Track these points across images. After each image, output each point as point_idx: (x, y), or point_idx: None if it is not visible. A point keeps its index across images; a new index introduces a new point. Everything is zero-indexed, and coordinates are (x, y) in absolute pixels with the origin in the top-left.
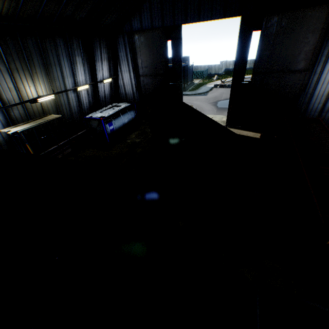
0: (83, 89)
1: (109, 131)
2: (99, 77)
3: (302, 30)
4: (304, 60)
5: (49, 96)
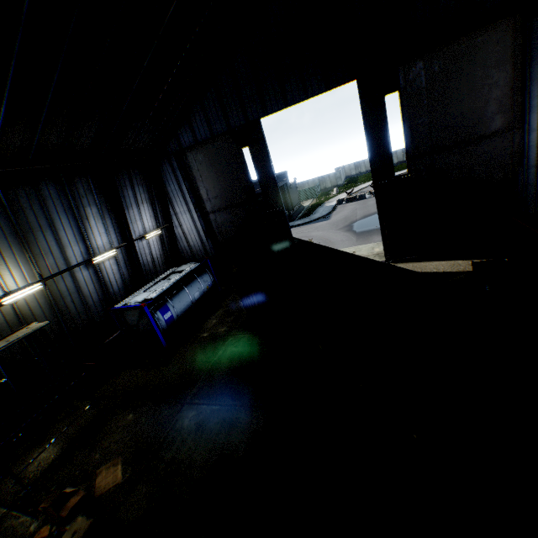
0: (104, 258)
1: (163, 324)
2: (138, 231)
3: (476, 68)
4: (499, 113)
5: (30, 288)
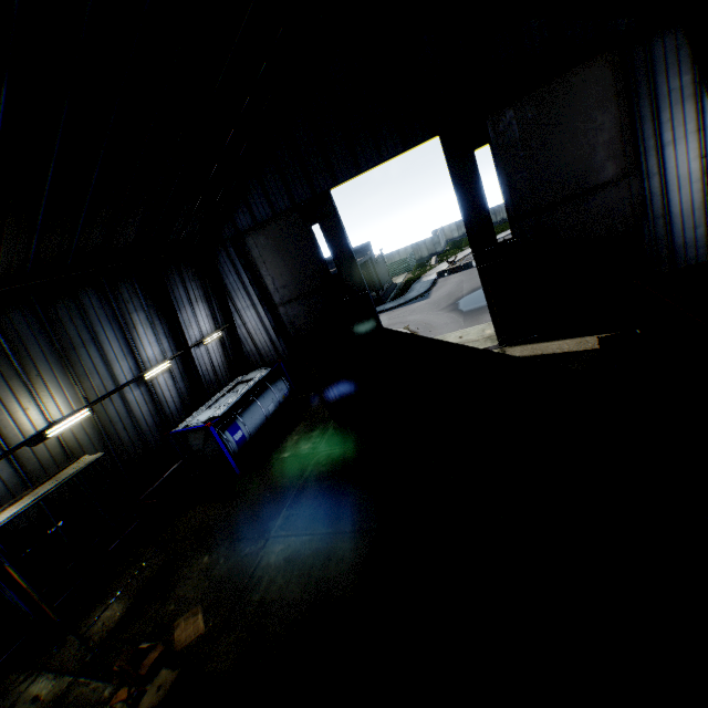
0: (158, 372)
1: (234, 446)
2: (194, 336)
3: (575, 111)
4: (610, 160)
5: (76, 416)
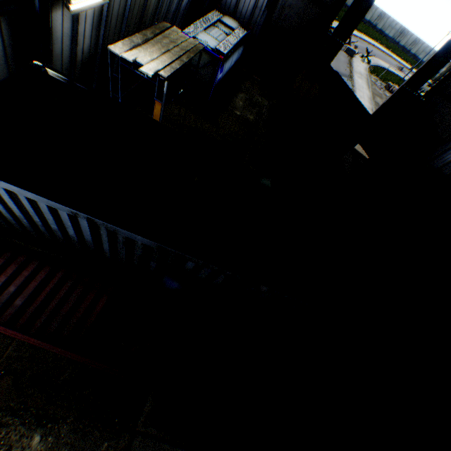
0: None
1: (216, 83)
2: None
3: None
4: None
5: None
